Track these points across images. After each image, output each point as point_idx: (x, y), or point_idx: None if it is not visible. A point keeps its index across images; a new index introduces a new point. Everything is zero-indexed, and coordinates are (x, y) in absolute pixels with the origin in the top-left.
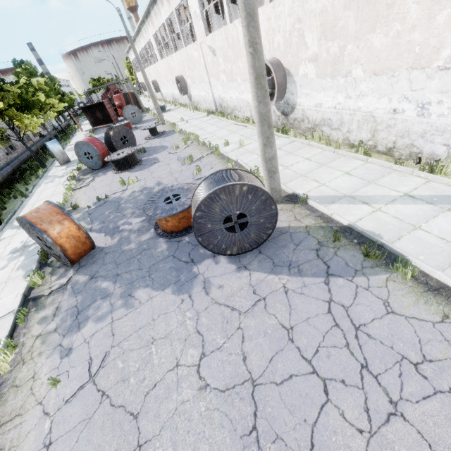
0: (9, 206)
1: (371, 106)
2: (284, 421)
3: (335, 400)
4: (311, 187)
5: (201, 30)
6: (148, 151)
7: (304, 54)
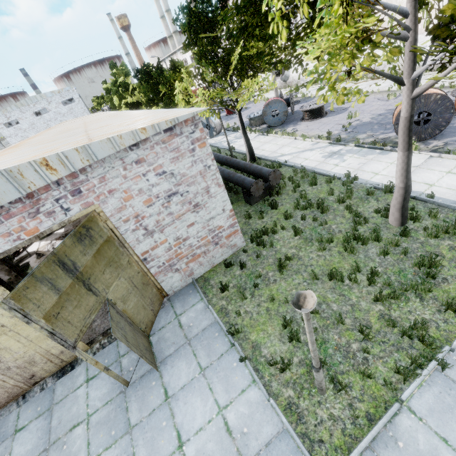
0: None
1: None
2: None
3: None
4: None
5: None
6: None
7: None
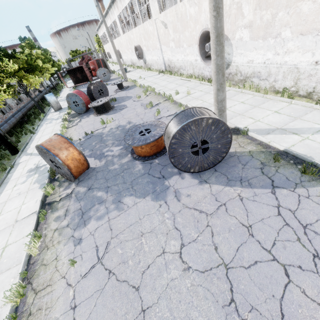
0: (22, 140)
1: (296, 60)
2: (256, 296)
3: (295, 281)
4: (249, 122)
5: (156, 9)
6: (118, 100)
7: (241, 22)
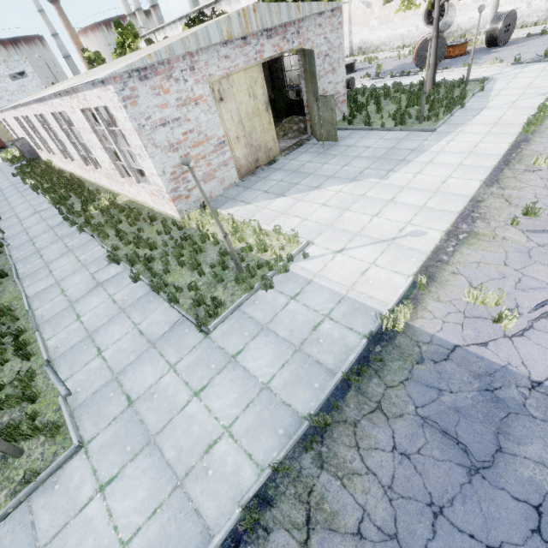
0: None
1: (505, 10)
2: None
3: None
4: None
5: None
6: None
7: None
